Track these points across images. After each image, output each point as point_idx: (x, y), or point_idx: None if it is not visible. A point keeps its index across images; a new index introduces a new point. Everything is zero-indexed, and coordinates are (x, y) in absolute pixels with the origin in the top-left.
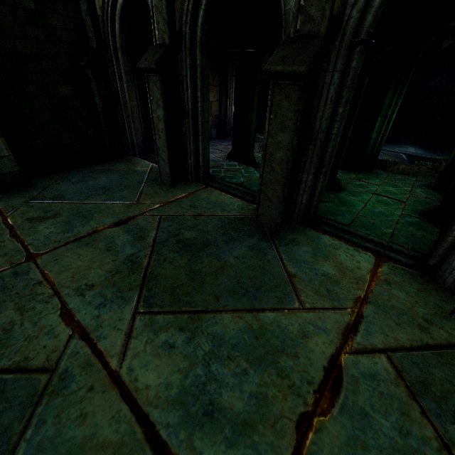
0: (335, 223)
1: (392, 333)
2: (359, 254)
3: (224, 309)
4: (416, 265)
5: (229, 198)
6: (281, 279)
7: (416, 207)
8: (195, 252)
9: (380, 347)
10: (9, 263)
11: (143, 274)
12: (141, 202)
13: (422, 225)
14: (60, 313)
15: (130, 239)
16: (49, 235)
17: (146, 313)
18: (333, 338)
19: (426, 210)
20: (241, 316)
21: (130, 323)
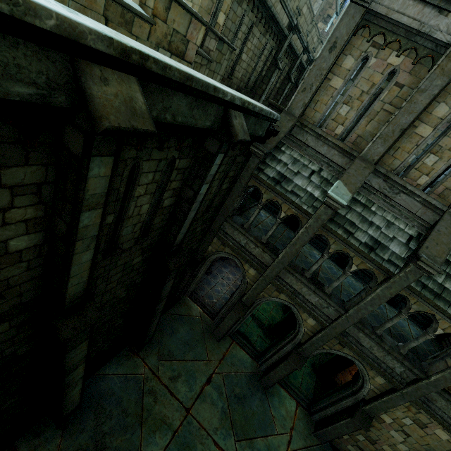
0: (285, 379)
1: (298, 442)
2: (292, 402)
3: (258, 437)
4: (307, 408)
5: (245, 355)
6: (271, 419)
7: (311, 359)
8: (242, 404)
9: (295, 449)
10: (182, 416)
11: (230, 419)
12: (210, 359)
13: (311, 374)
14: (214, 444)
15: (218, 395)
16: (186, 393)
17: (238, 441)
18: (285, 447)
19: (314, 362)
20: (263, 439)
21: (235, 446)
